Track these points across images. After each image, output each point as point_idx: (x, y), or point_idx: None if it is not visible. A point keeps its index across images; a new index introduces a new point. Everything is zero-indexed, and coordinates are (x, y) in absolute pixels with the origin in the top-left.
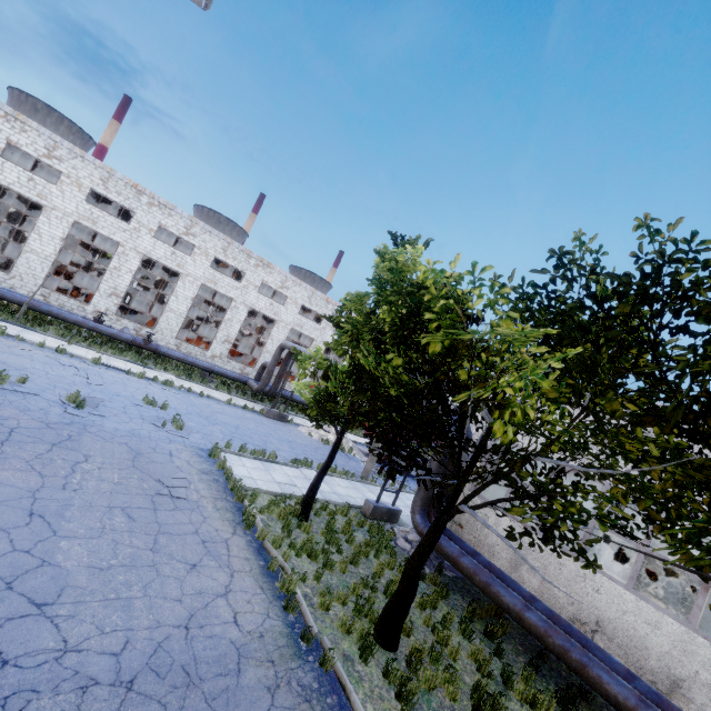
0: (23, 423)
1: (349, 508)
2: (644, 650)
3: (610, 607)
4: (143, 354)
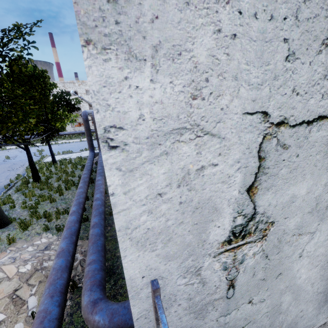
0: None
1: (79, 157)
2: None
3: None
4: (59, 138)
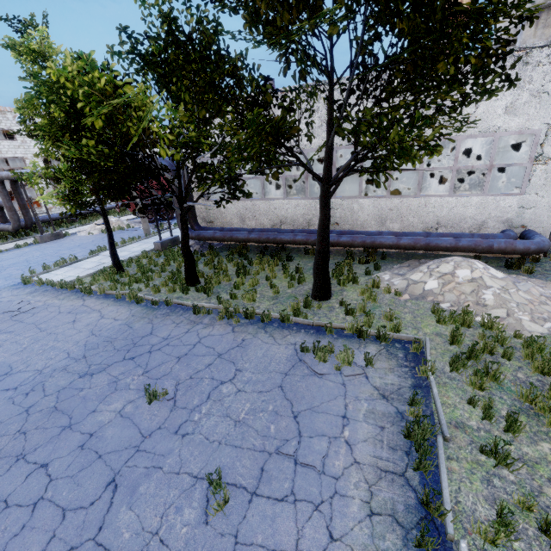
0: None
1: (146, 252)
2: (297, 219)
3: (282, 211)
4: None
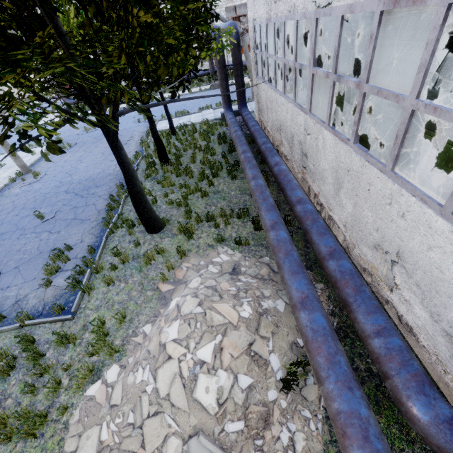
0: (89, 140)
1: (204, 121)
2: (287, 129)
3: (281, 112)
4: None
